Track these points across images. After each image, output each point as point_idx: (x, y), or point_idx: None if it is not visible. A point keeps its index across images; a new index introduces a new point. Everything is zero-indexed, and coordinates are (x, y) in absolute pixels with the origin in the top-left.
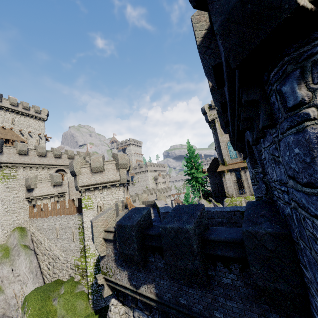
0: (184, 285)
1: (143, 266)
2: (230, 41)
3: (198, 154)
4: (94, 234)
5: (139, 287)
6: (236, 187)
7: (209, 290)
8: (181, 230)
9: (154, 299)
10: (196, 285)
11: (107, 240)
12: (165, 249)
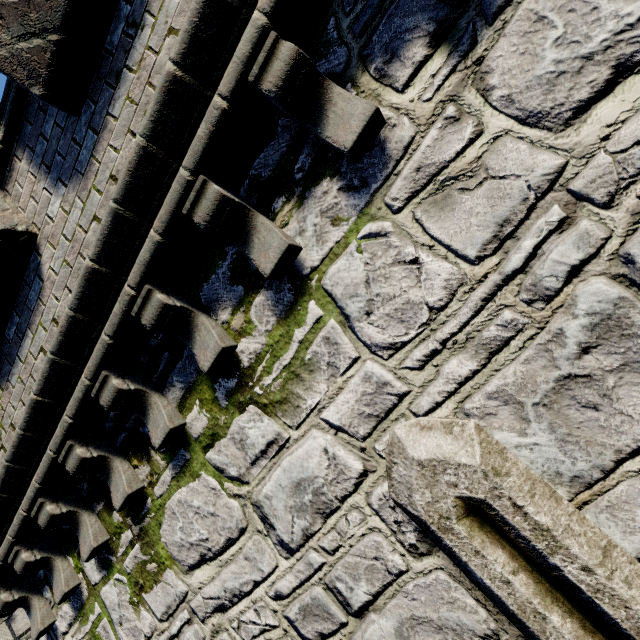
0: None
1: None
2: None
3: None
4: None
5: None
6: None
7: None
8: None
9: None
10: None
11: None
12: None
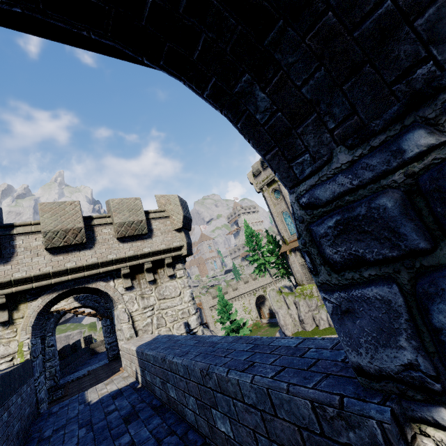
0: None
1: None
2: None
3: (258, 235)
4: None
5: None
6: (305, 271)
7: None
8: None
9: None
10: None
11: None
12: None
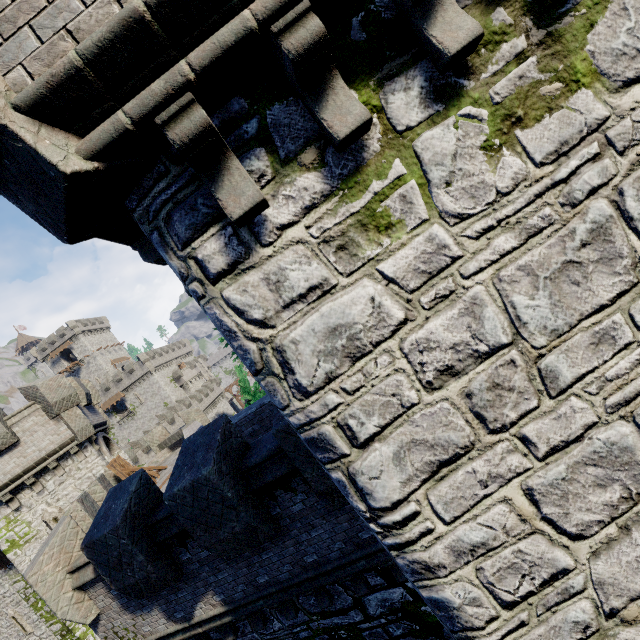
0: (253, 556)
1: (176, 578)
2: (28, 207)
3: None
4: (46, 598)
5: (193, 615)
6: None
7: (286, 537)
8: (198, 483)
9: (224, 611)
10: (268, 544)
11: (85, 587)
12: (191, 528)
